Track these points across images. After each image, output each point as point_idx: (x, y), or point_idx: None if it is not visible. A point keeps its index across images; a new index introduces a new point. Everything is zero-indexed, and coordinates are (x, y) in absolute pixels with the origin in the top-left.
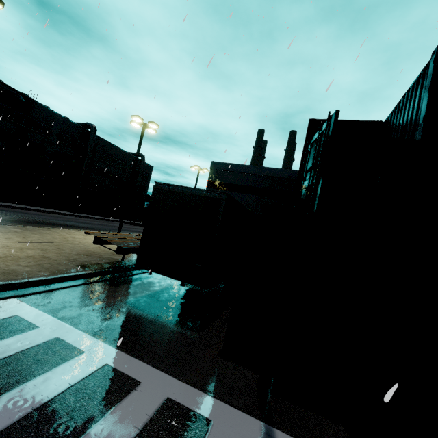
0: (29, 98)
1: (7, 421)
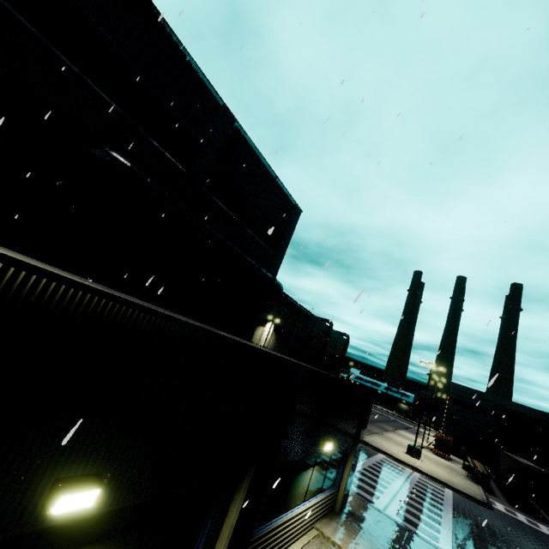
0: (310, 313)
1: None
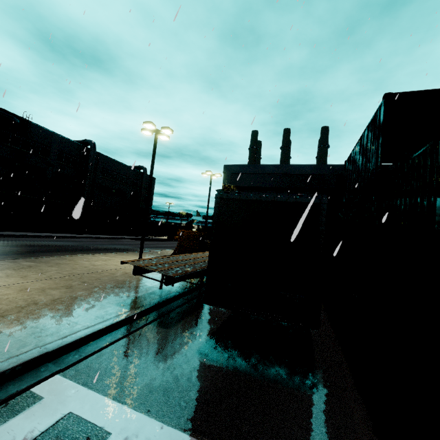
0: (24, 120)
1: None
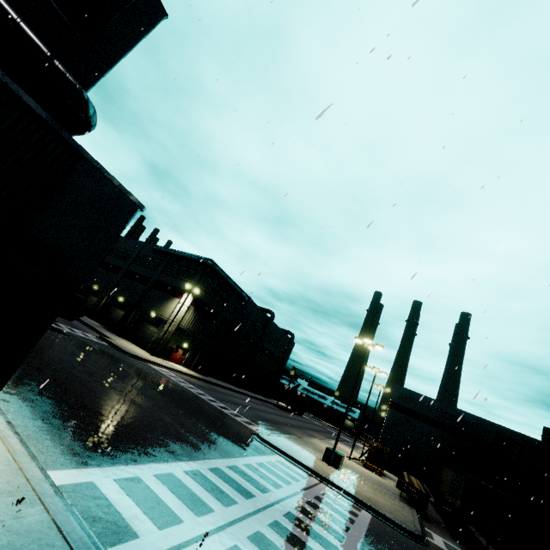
0: (247, 296)
1: None
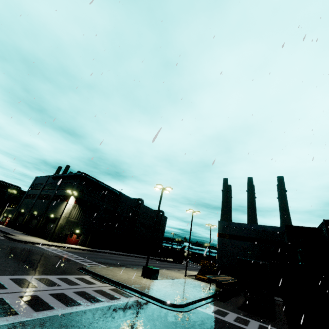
0: (119, 192)
1: (256, 328)
